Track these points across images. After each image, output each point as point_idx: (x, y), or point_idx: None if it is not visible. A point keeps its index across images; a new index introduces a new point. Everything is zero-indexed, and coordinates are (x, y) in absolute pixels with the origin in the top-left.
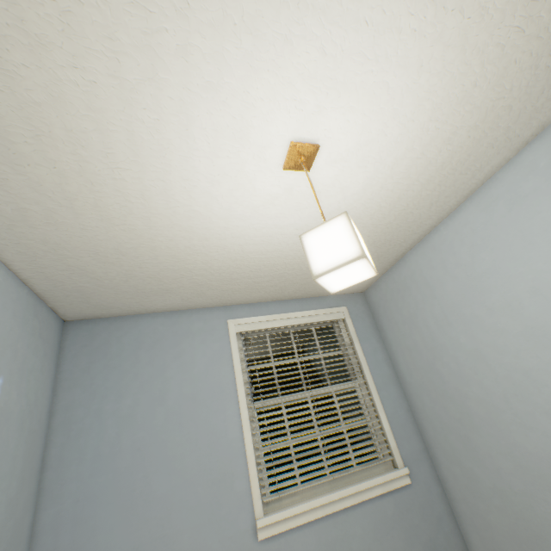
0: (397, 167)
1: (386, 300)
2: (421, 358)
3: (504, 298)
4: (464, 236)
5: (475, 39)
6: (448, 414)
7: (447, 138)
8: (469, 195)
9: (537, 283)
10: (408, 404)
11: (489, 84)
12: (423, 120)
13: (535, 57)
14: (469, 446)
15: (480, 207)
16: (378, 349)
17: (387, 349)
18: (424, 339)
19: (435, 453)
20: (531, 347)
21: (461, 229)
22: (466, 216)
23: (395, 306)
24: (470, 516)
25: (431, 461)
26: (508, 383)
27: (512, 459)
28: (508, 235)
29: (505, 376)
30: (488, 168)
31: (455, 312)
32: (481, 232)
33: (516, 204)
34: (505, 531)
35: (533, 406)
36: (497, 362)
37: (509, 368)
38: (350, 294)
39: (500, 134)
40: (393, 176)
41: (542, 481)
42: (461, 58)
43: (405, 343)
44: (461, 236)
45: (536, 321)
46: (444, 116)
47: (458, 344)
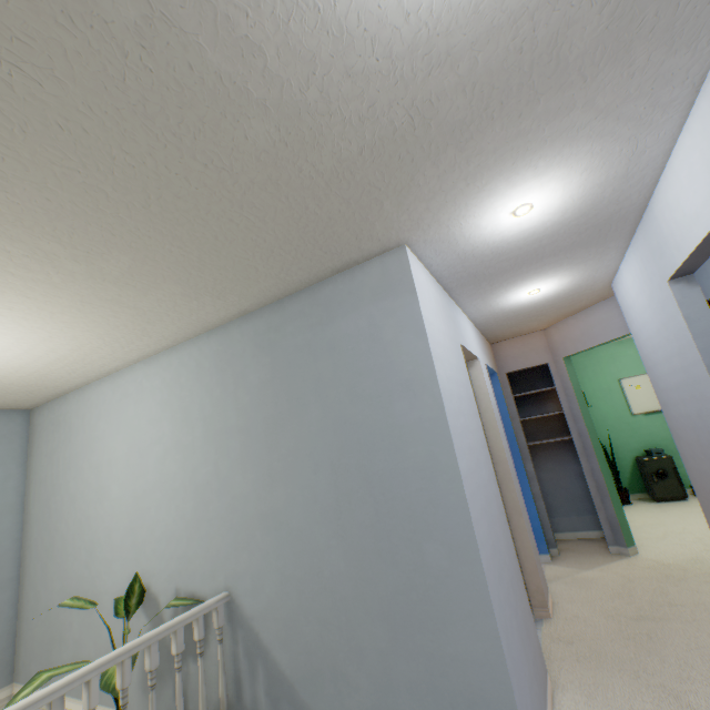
0: (2, 354)
1: (44, 427)
2: (46, 492)
3: (99, 460)
4: (100, 402)
5: (31, 324)
6: (44, 545)
7: (50, 350)
8: (111, 373)
9: (113, 457)
10: (23, 533)
11: (68, 338)
12: (11, 341)
13: (99, 336)
14: (46, 572)
15: (113, 387)
16: (14, 476)
17: (28, 475)
18: (54, 476)
19: (25, 579)
20: (97, 500)
21: (101, 396)
22: (106, 387)
23: (48, 436)
24: (27, 632)
25: (20, 587)
26: (80, 524)
27: (63, 581)
28: (115, 416)
29: (81, 519)
30: (115, 365)
31: (77, 460)
32: (107, 406)
33: (125, 398)
34: (41, 638)
35: (84, 543)
36: (81, 507)
37: (84, 513)
38: (10, 409)
39: (107, 355)
40: (2, 357)
41: (70, 596)
42: (24, 327)
43: (42, 475)
44: (99, 401)
45: (104, 483)
46: (35, 342)
47: (69, 487)
